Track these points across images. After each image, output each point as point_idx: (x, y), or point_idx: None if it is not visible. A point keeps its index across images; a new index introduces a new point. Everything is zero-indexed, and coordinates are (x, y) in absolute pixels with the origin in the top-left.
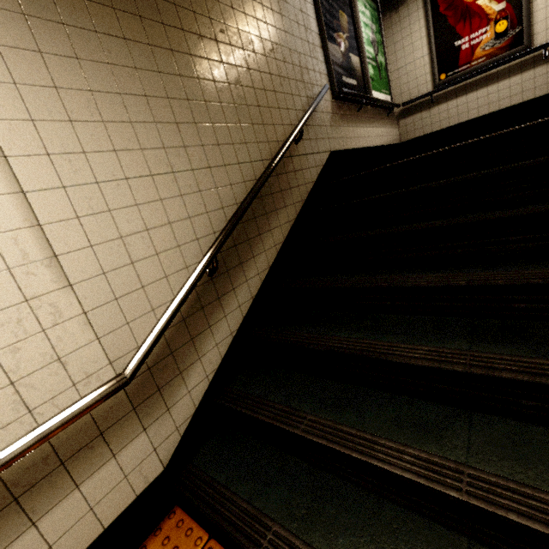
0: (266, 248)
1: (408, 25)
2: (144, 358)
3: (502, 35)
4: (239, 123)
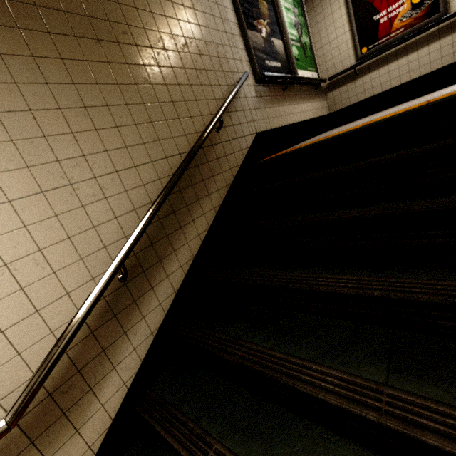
0: (188, 239)
1: (329, 5)
2: (31, 396)
3: (418, 5)
4: (151, 121)
